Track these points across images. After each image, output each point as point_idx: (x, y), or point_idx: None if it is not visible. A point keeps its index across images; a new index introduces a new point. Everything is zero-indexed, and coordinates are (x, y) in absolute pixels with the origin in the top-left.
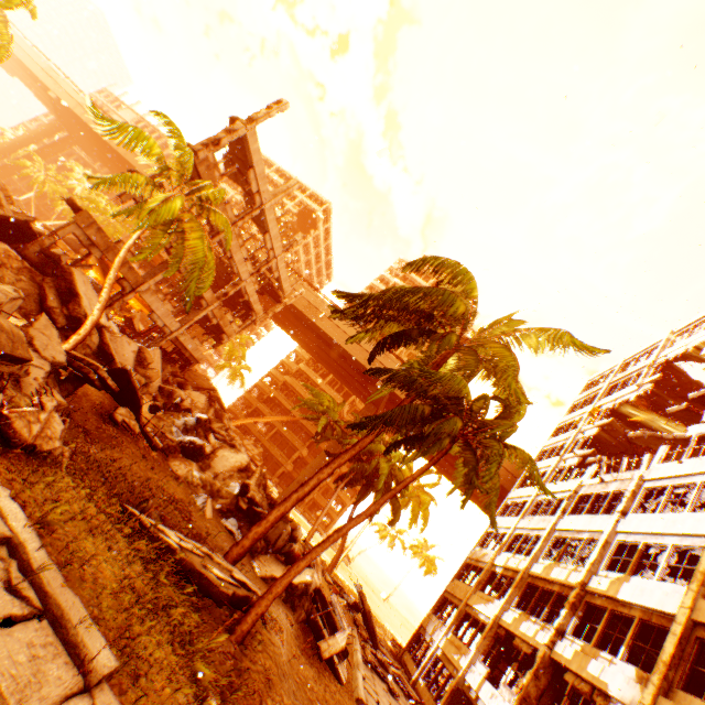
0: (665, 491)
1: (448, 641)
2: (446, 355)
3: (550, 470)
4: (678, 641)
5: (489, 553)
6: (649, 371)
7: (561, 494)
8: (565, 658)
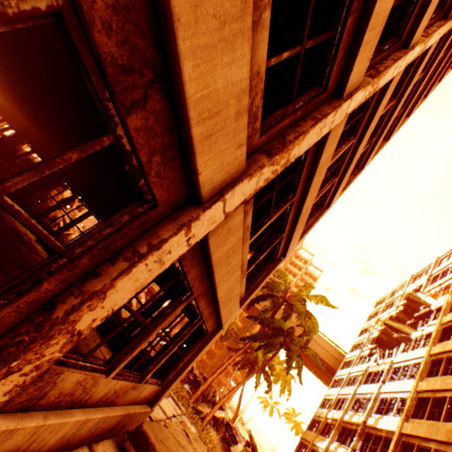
0: (400, 369)
1: None
2: (280, 304)
3: (355, 357)
4: (394, 443)
5: (325, 411)
6: (401, 298)
7: (360, 372)
8: None
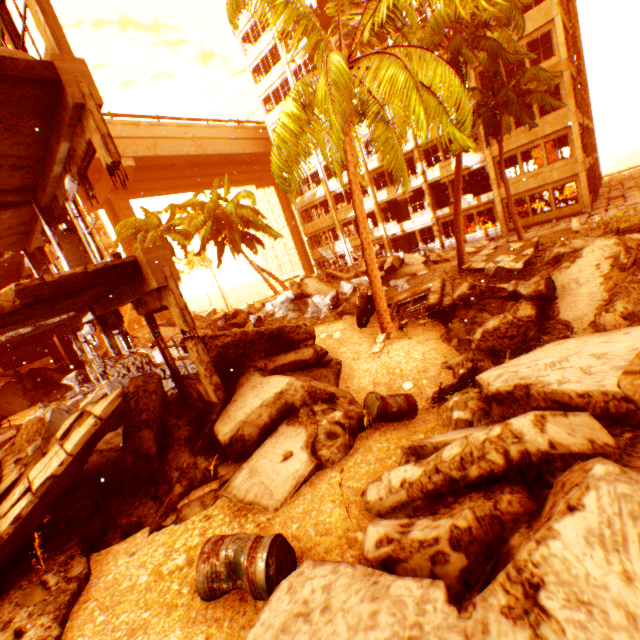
0: None
1: (354, 241)
2: None
3: None
4: None
5: (319, 192)
6: None
7: None
8: (438, 177)
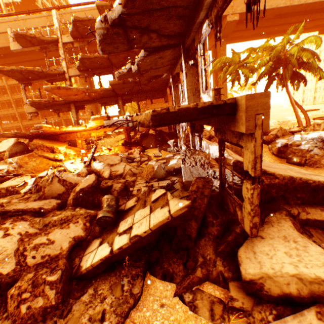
0: None
1: None
2: None
3: None
4: None
5: None
6: None
7: None
8: None
